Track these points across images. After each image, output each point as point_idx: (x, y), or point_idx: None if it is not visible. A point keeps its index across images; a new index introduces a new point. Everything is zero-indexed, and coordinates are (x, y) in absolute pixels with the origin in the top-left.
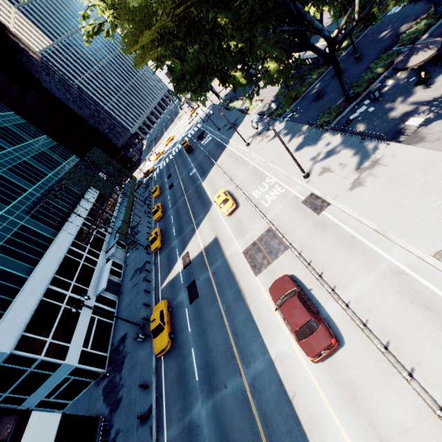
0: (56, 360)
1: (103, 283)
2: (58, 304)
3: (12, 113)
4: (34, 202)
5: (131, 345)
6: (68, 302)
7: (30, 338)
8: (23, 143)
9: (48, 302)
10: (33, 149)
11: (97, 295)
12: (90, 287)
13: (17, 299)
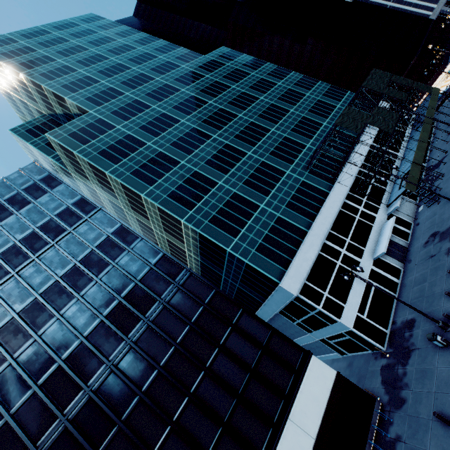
0: (332, 315)
1: (382, 246)
2: (333, 261)
3: (293, 73)
4: (311, 156)
5: (421, 341)
6: (342, 260)
7: (310, 287)
8: (301, 100)
9: (324, 257)
10: (309, 102)
11: (374, 258)
12: (366, 247)
13: (300, 250)
